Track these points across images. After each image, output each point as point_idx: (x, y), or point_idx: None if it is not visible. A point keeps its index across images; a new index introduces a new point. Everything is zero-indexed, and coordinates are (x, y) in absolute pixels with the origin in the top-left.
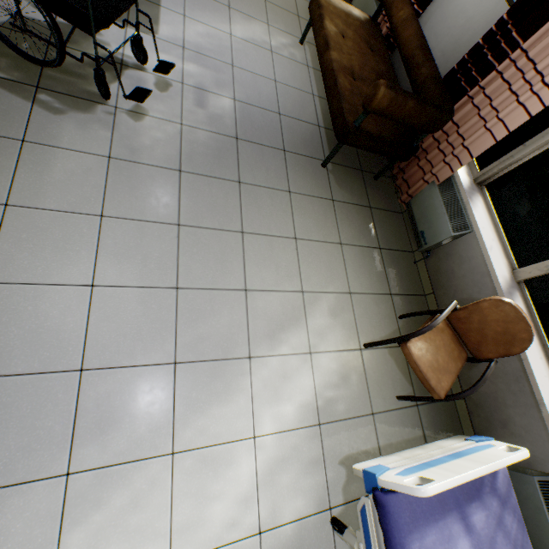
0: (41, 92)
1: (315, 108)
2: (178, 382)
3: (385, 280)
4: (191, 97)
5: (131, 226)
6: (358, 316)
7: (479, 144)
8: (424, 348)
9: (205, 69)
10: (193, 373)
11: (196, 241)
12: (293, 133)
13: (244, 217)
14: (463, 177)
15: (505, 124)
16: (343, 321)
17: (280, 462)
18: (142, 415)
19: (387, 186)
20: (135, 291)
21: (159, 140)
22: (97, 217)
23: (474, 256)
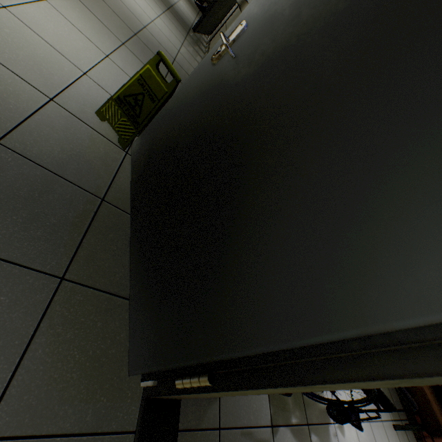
0: (310, 429)
1: None
2: None
3: None
4: None
5: None
6: None
7: None
8: None
9: None
10: None
11: None
12: None
13: None
14: None
15: None
16: None
17: None
18: None
19: (410, 431)
20: None
21: None
22: None
23: None
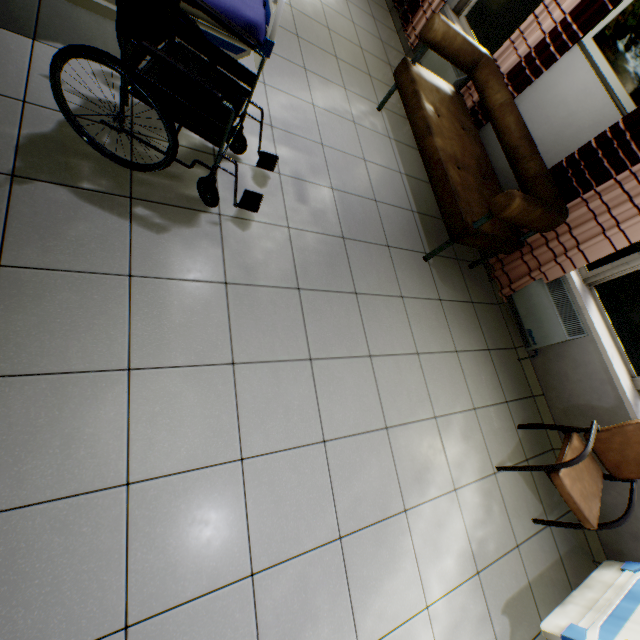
0: (136, 203)
1: (405, 189)
2: (347, 560)
3: (499, 386)
4: (291, 190)
5: (265, 370)
6: (485, 434)
7: (595, 249)
8: (572, 476)
9: (297, 153)
10: (359, 545)
11: (331, 376)
12: (392, 223)
13: (368, 336)
14: (575, 278)
15: (626, 235)
16: (474, 443)
17: (454, 630)
18: (322, 614)
19: (481, 274)
20: (285, 455)
21: (270, 251)
22: (228, 366)
23: (591, 362)
